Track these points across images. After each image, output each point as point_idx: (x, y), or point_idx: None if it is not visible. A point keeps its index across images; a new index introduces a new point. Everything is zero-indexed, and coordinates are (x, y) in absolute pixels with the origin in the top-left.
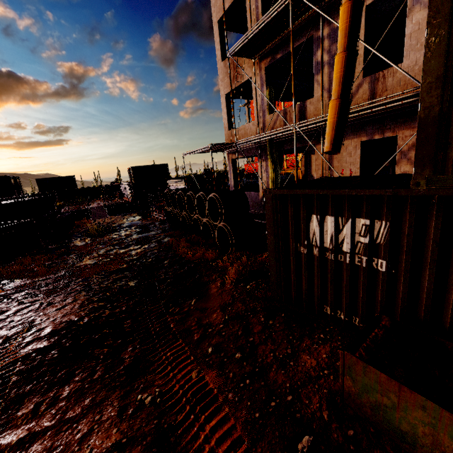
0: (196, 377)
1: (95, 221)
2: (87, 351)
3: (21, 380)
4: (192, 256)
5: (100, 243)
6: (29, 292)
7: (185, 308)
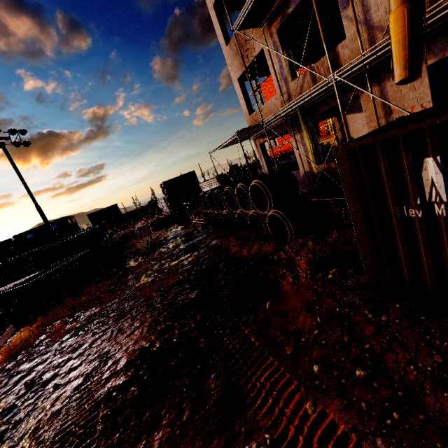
0: (313, 413)
1: (143, 239)
2: (167, 383)
3: (107, 428)
4: (247, 254)
5: (152, 259)
6: (99, 321)
7: (259, 314)
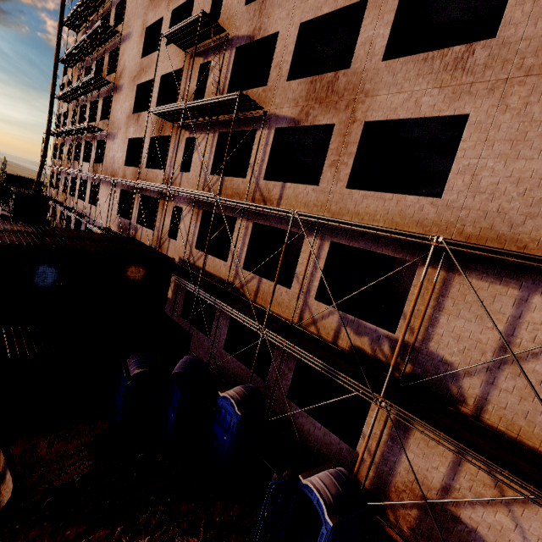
0: None
1: None
2: None
3: None
4: None
5: None
6: None
7: None
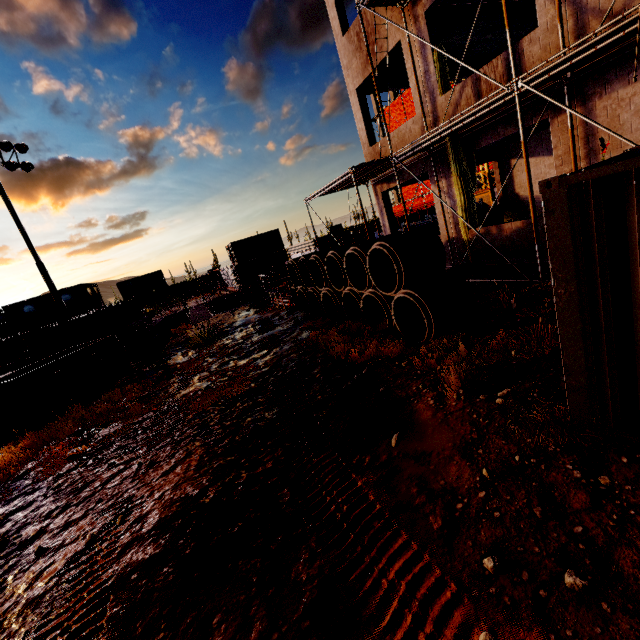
0: None
1: (197, 324)
2: (225, 565)
3: None
4: (358, 356)
5: (209, 354)
6: (122, 445)
7: (381, 455)
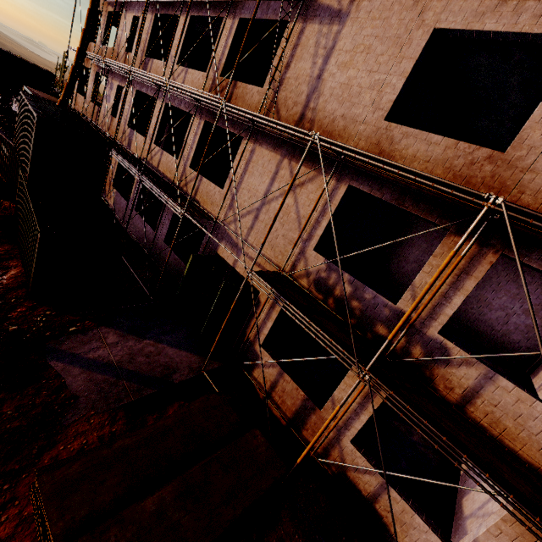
0: None
1: None
2: None
3: None
4: None
5: None
6: None
7: None
